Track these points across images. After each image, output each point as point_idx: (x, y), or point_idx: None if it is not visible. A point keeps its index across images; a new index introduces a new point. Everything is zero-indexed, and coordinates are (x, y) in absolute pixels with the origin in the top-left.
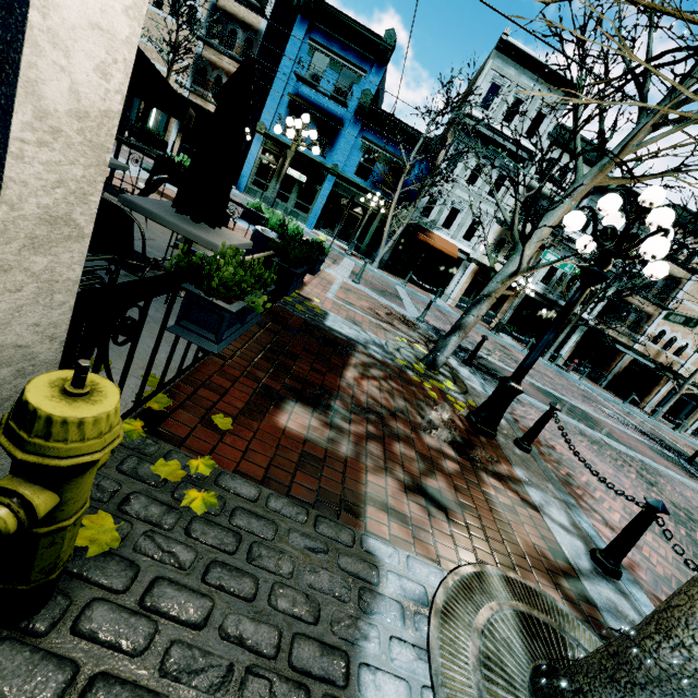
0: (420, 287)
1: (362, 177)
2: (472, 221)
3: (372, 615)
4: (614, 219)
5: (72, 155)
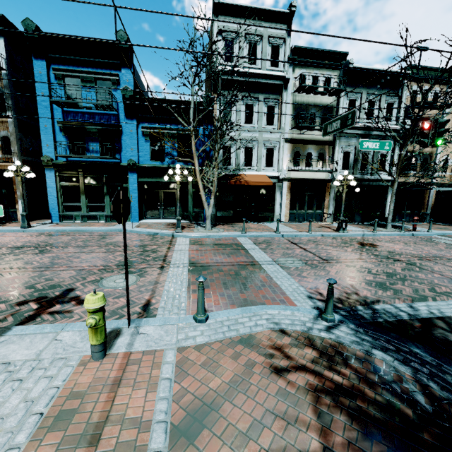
0: (252, 220)
1: (159, 159)
2: (266, 150)
3: None
4: None
5: None
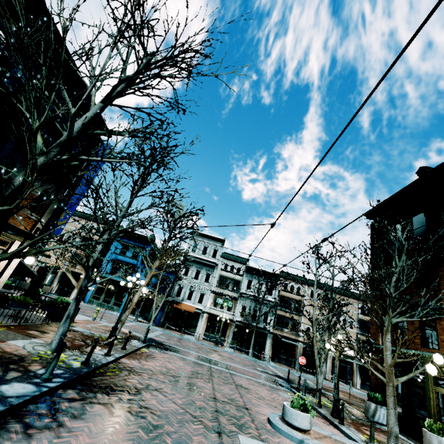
0: (183, 332)
1: (146, 285)
2: (200, 294)
3: (25, 340)
4: (136, 281)
5: (1, 284)
